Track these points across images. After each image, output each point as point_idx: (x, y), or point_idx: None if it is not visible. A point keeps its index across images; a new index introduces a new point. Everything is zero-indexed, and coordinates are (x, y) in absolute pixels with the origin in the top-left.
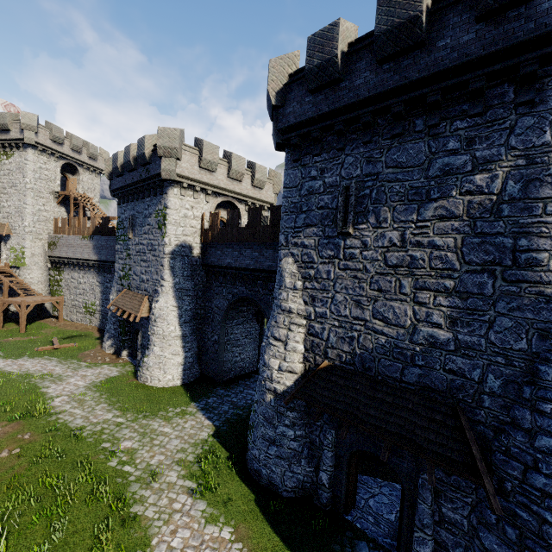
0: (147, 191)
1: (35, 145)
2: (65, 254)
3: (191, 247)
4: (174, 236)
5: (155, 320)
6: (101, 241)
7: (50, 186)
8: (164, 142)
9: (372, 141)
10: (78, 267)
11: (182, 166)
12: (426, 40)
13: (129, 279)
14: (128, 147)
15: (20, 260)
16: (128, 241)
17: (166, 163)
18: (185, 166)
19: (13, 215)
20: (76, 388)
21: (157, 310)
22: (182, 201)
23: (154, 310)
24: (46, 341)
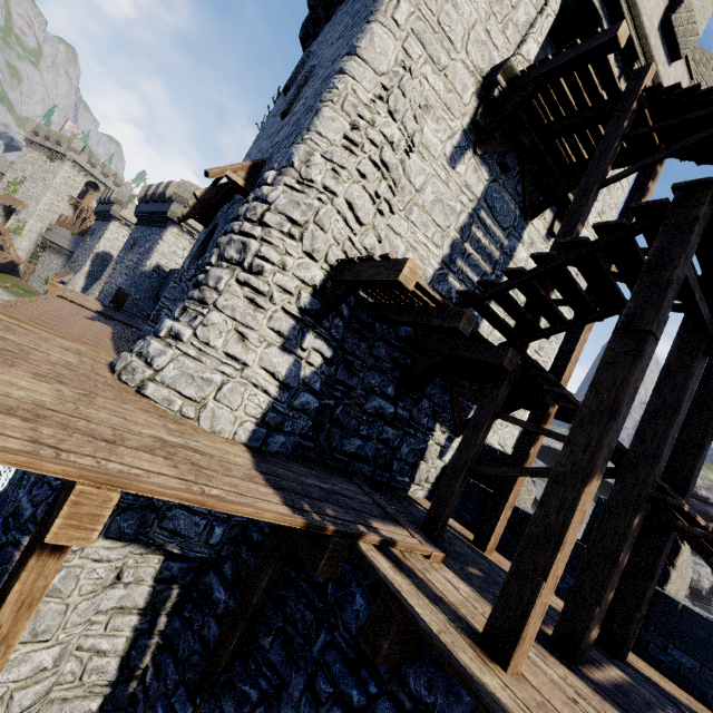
0: (106, 217)
1: (74, 162)
2: (54, 239)
3: (113, 257)
4: (104, 246)
5: (68, 284)
6: (80, 239)
7: (70, 192)
8: (119, 197)
9: (147, 226)
10: (57, 252)
11: (126, 213)
12: (159, 202)
13: (75, 263)
14: (110, 191)
15: (19, 230)
16: (86, 242)
17: (116, 207)
18: (128, 213)
19: (33, 199)
20: (3, 298)
21: (72, 280)
22: (119, 230)
23: (71, 279)
24: (4, 283)
